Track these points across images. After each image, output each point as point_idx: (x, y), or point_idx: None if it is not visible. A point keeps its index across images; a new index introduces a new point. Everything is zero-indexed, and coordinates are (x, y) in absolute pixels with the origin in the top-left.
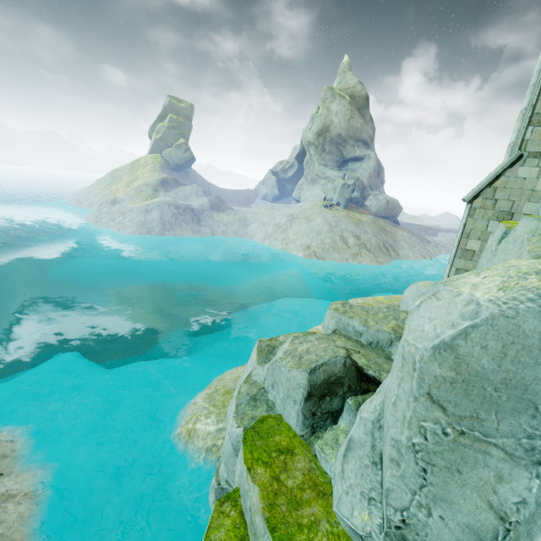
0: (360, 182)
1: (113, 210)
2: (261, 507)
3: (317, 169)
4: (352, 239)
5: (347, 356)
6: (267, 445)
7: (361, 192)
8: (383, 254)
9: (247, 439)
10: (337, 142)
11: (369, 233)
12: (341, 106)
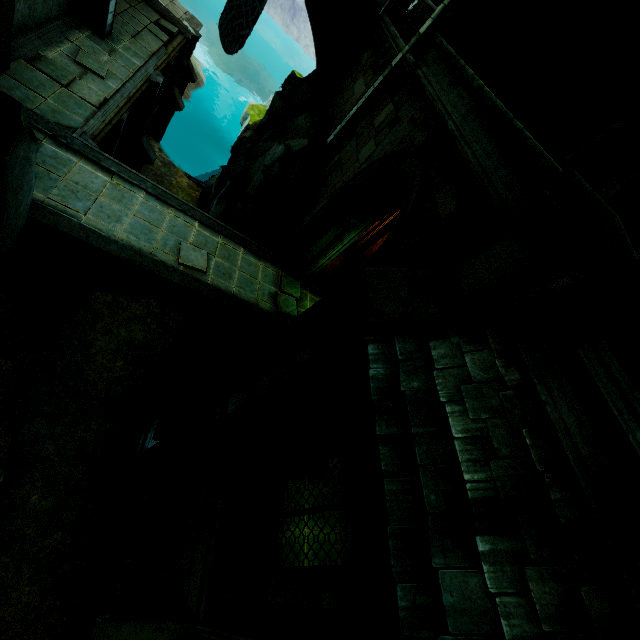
0: None
1: None
2: None
3: None
4: None
5: None
6: None
7: None
8: None
9: None
10: None
11: None
12: None
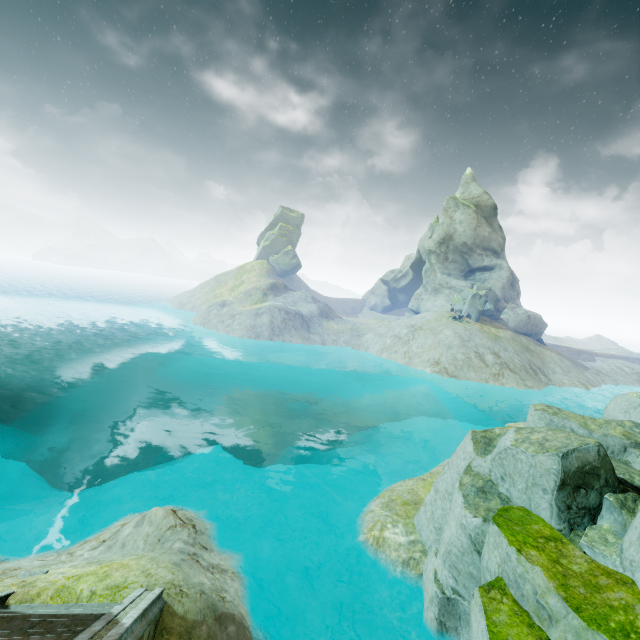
0: (493, 293)
1: (223, 313)
2: (553, 586)
3: (439, 278)
4: (491, 357)
5: (600, 444)
6: (527, 531)
7: (494, 304)
8: (530, 376)
9: (500, 523)
10: (462, 251)
11: (510, 351)
12: (466, 215)
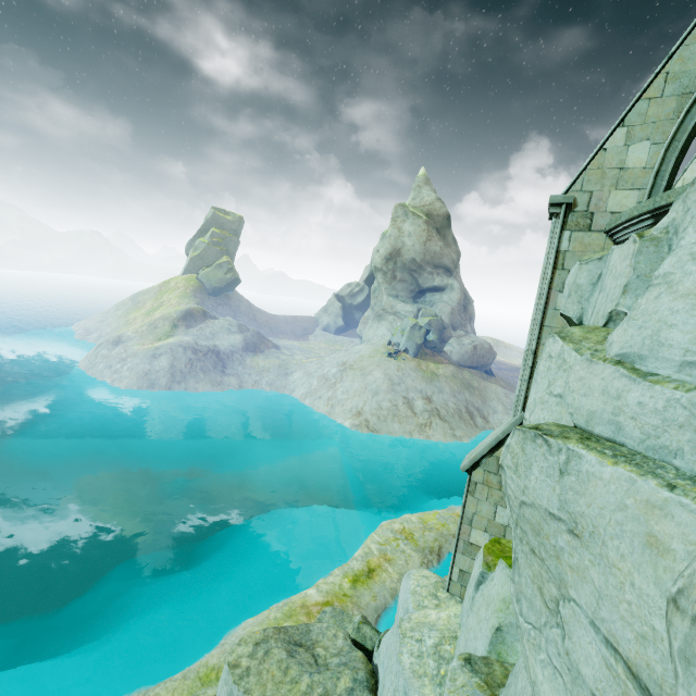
0: (438, 320)
1: (112, 354)
2: None
3: (385, 301)
4: (421, 402)
5: None
6: None
7: (439, 333)
8: (464, 422)
9: None
10: (411, 268)
11: (446, 392)
12: (416, 226)
